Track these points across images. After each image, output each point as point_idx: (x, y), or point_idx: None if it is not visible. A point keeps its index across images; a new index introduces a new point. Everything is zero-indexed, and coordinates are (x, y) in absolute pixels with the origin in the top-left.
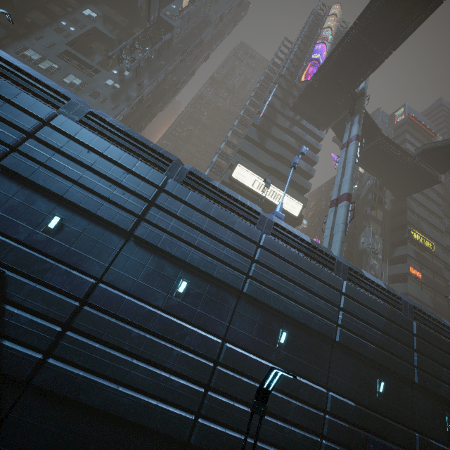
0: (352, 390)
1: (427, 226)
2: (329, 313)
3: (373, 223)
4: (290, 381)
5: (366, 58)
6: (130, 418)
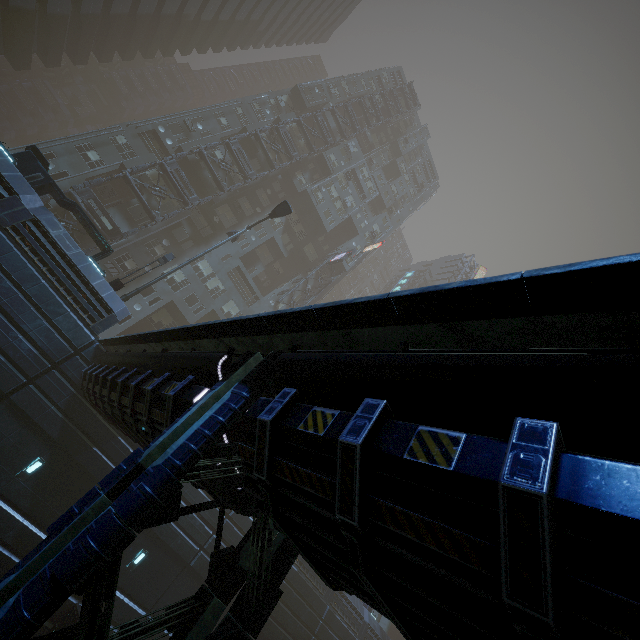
0: None
1: None
2: None
3: None
4: None
5: None
6: None
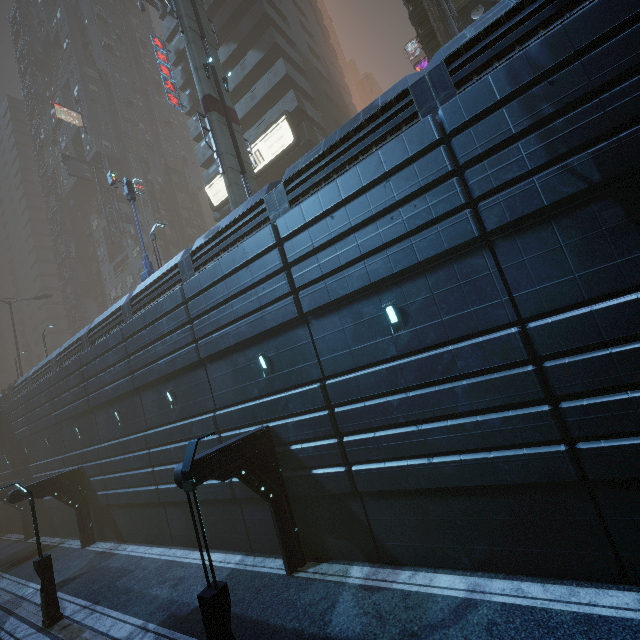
0: (238, 392)
1: None
2: (184, 339)
3: None
4: (185, 428)
5: None
6: (136, 502)
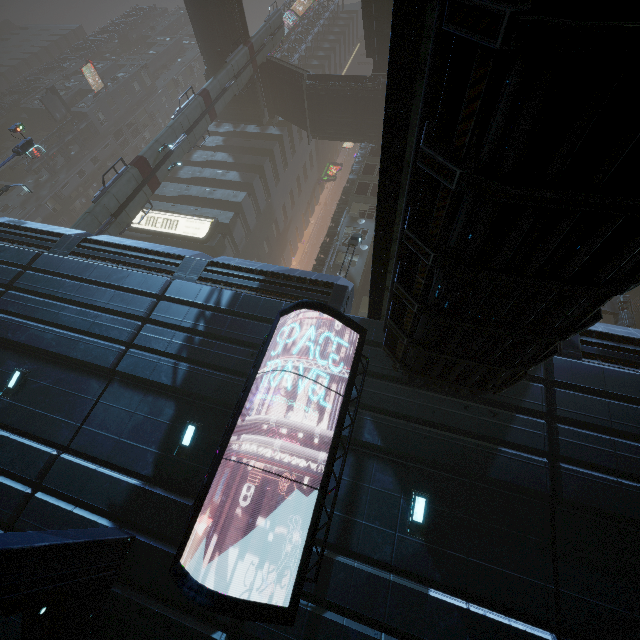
0: None
1: None
2: None
3: (360, 206)
4: None
5: (216, 1)
6: None
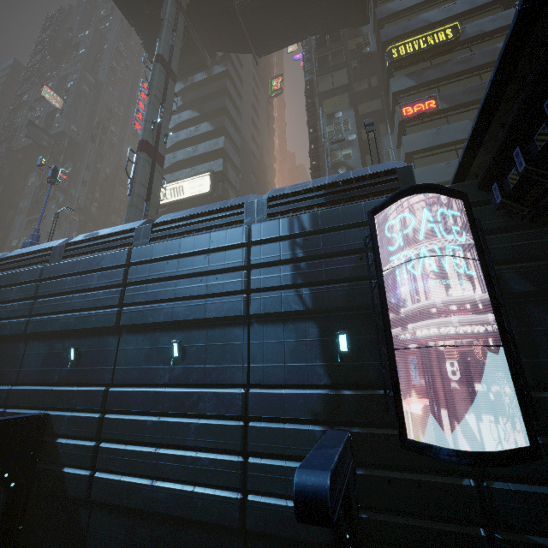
0: (42, 374)
1: (442, 5)
2: (22, 310)
3: (330, 101)
4: None
5: None
6: None
